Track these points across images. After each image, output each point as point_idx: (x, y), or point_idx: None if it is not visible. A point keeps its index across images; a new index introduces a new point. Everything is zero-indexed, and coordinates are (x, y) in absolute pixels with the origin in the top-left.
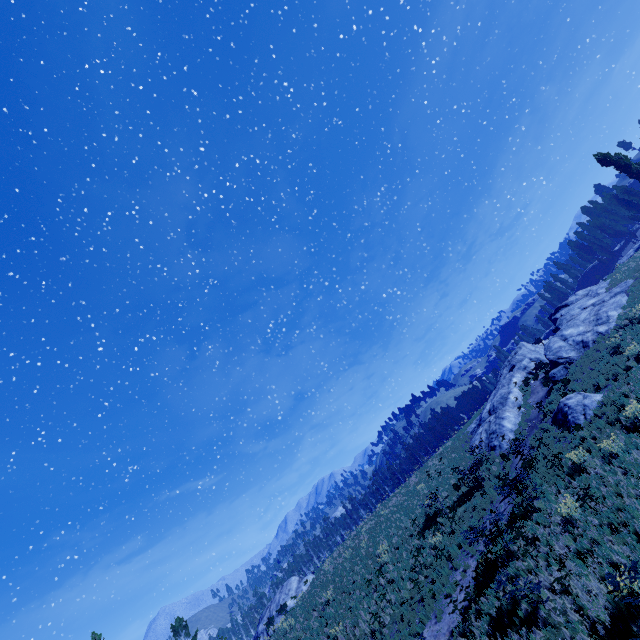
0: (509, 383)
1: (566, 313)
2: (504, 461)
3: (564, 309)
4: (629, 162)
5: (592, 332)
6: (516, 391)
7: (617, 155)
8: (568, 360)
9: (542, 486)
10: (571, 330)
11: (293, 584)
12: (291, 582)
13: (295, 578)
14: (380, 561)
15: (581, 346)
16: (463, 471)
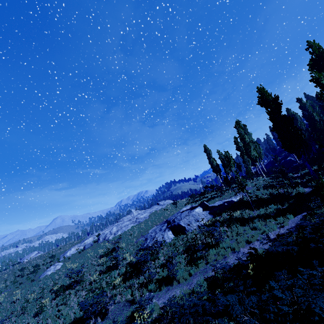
0: (104, 230)
1: (143, 212)
2: (47, 268)
3: (156, 205)
4: (210, 157)
5: (110, 236)
6: (89, 239)
7: (210, 150)
8: (98, 241)
9: (3, 295)
10: (115, 228)
11: (33, 254)
12: (33, 253)
13: (36, 252)
14: None
15: (104, 238)
16: (33, 266)
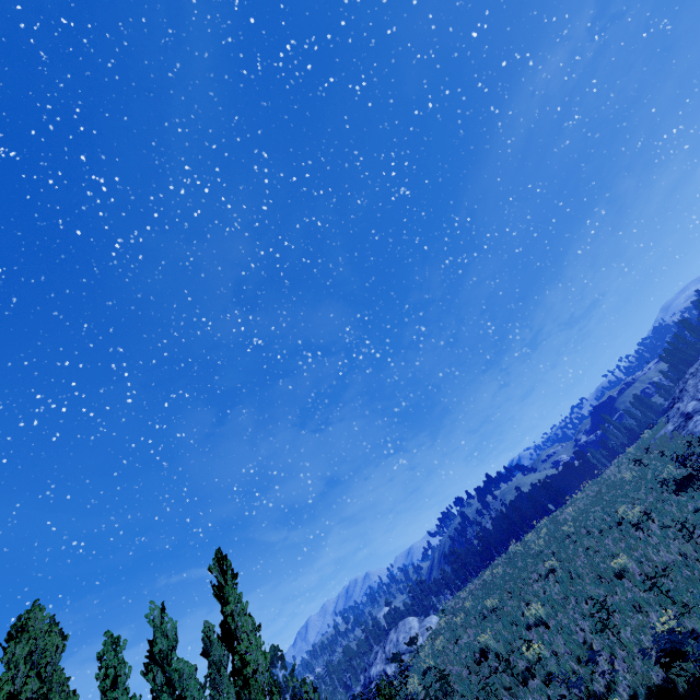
0: None
1: None
2: None
3: None
4: None
5: None
6: None
7: None
8: None
9: None
10: None
11: (413, 623)
12: (409, 621)
13: (413, 618)
14: (632, 517)
15: None
16: None
